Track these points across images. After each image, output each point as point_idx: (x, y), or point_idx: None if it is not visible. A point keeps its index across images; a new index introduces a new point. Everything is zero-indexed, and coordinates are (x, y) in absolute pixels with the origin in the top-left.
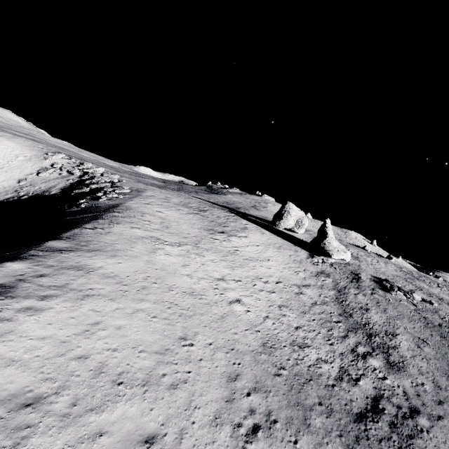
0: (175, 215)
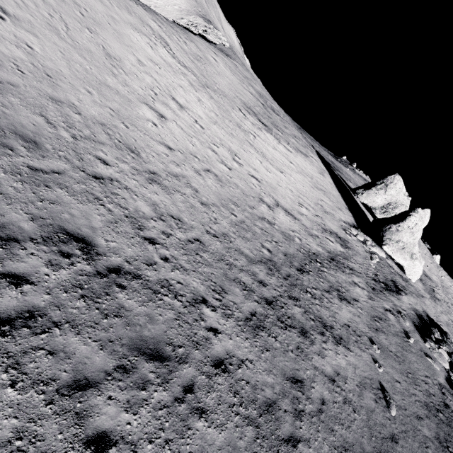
0: (229, 75)
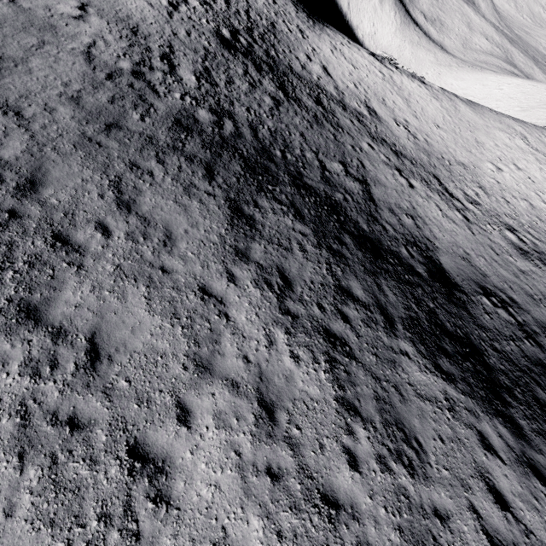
0: None
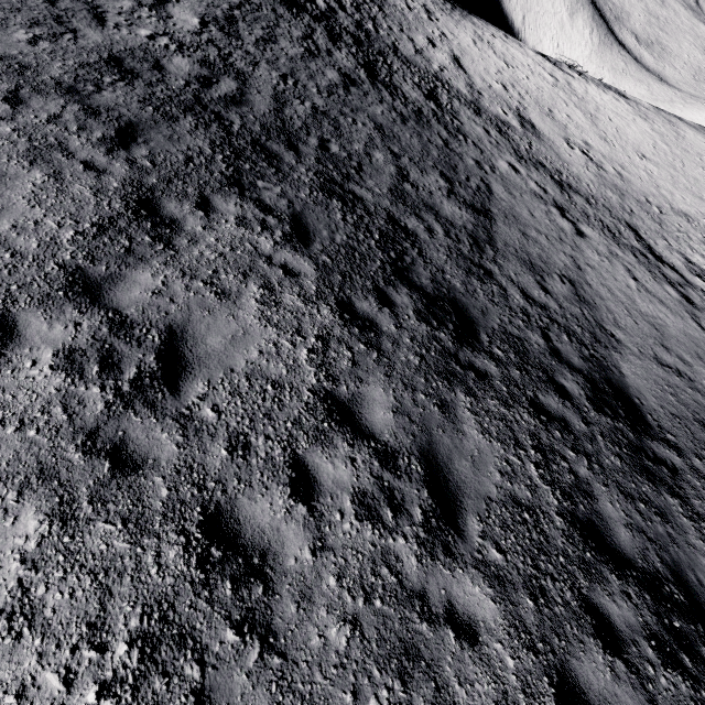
0: None
